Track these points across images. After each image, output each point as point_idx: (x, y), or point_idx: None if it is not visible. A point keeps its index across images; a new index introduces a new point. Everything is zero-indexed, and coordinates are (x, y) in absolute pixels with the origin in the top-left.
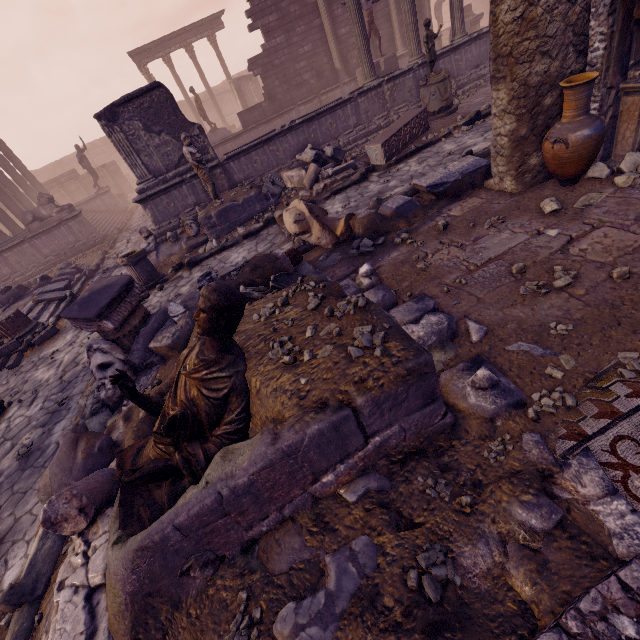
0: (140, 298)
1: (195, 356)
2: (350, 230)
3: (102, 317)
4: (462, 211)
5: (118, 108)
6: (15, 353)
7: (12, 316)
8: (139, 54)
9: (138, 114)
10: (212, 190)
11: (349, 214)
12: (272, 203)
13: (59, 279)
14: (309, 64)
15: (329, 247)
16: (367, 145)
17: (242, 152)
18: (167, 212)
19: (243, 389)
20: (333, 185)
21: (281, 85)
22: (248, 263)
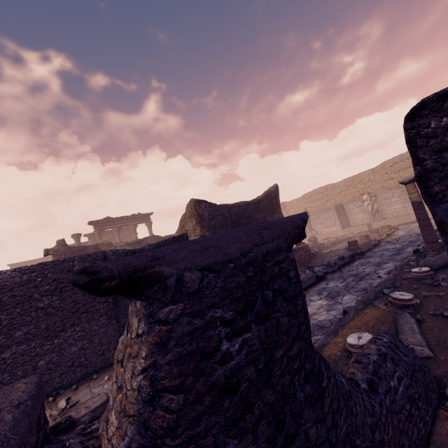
0: None
1: None
2: None
3: None
4: None
5: None
6: None
7: None
8: (14, 265)
9: None
10: None
11: None
12: None
13: None
14: None
15: None
16: None
17: None
18: None
19: None
20: None
21: None
22: None
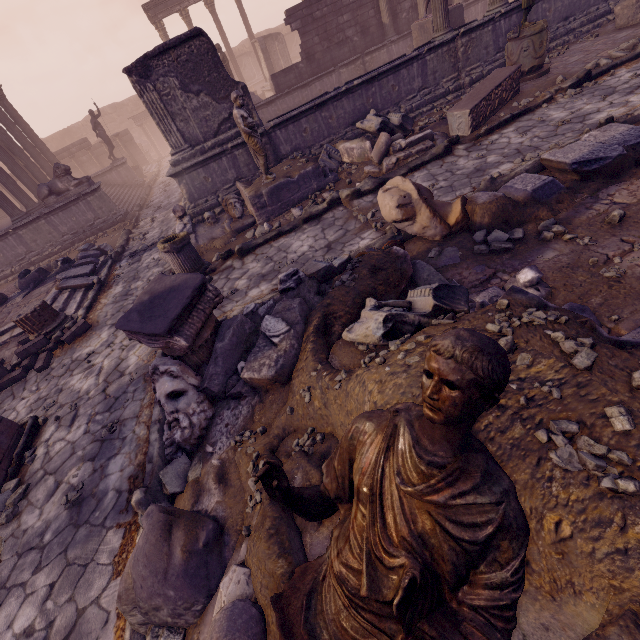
0: (214, 304)
1: (414, 454)
2: (467, 218)
3: (172, 332)
4: (634, 197)
5: (151, 61)
6: (43, 352)
7: (38, 309)
8: (154, 7)
9: (174, 69)
10: (264, 163)
11: (463, 197)
12: (330, 180)
13: (82, 262)
14: (353, 17)
15: (436, 239)
16: (449, 111)
17: (291, 118)
18: (204, 188)
19: (521, 526)
20: (407, 160)
21: (321, 42)
22: (363, 263)
